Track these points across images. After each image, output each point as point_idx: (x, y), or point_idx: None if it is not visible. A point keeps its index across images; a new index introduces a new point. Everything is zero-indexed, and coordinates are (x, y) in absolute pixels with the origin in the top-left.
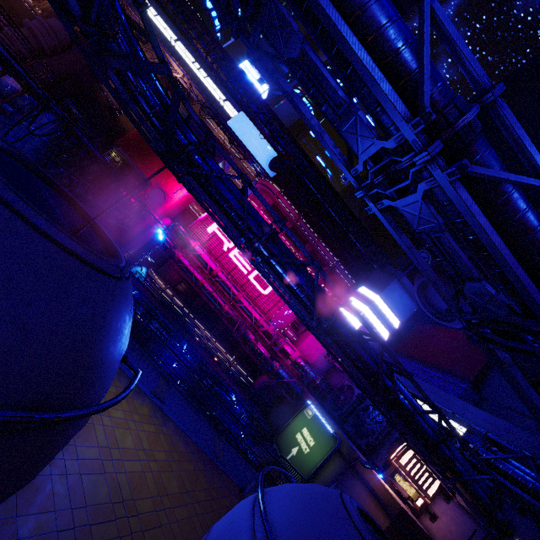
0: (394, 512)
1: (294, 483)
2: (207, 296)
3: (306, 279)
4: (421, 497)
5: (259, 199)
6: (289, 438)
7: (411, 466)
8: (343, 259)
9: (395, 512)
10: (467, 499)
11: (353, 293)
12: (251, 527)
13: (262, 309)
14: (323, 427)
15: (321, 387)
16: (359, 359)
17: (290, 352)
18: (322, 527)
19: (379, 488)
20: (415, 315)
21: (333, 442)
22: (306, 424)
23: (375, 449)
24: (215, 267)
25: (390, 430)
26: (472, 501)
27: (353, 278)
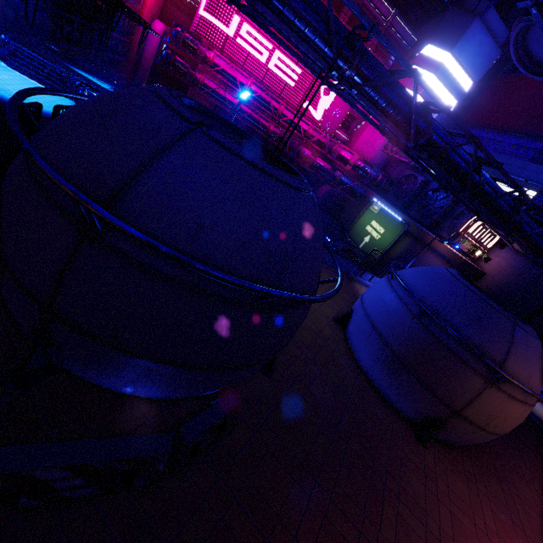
0: (458, 264)
1: (411, 269)
2: (248, 120)
3: (399, 94)
4: (480, 250)
5: (344, 3)
6: (360, 231)
7: (477, 232)
8: (399, 3)
9: (458, 263)
10: (524, 246)
11: (414, 59)
12: (396, 296)
13: (308, 116)
14: (391, 217)
15: (383, 183)
16: (452, 164)
17: (348, 157)
18: (444, 289)
19: (445, 251)
20: (493, 65)
21: (402, 227)
22: (374, 218)
23: (438, 223)
24: (245, 81)
25: (454, 207)
26: (526, 245)
27: (414, 35)
